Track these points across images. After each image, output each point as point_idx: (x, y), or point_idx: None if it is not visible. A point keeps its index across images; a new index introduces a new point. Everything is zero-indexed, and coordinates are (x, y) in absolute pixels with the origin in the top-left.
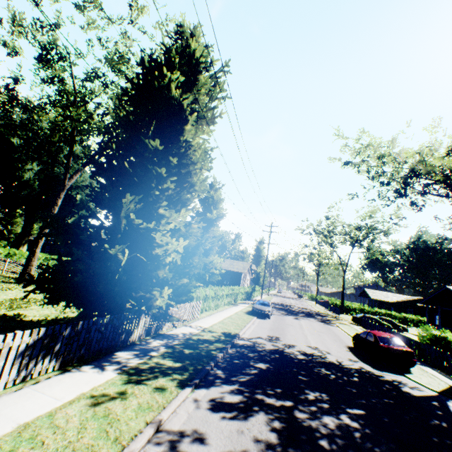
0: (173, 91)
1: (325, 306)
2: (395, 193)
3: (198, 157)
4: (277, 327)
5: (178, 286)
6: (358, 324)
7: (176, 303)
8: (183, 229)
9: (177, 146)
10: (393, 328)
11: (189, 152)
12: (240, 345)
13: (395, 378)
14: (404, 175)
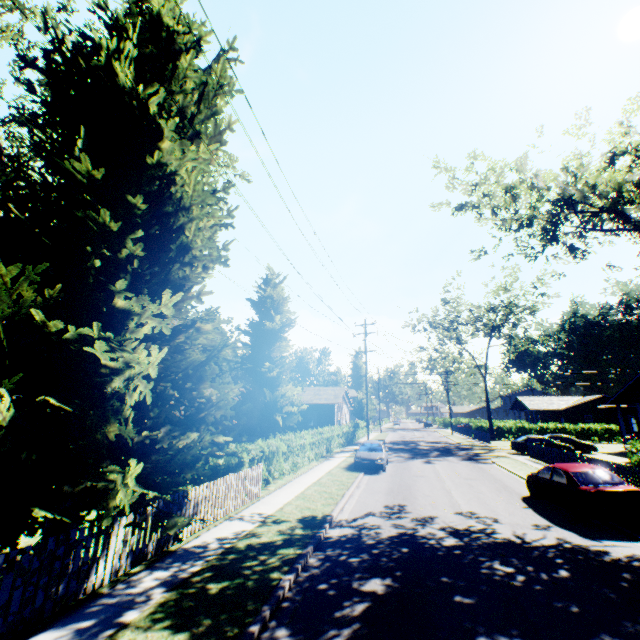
0: (120, 76)
1: (467, 433)
2: (541, 239)
3: (190, 195)
4: (399, 485)
5: (175, 451)
6: (522, 453)
7: (214, 477)
8: (167, 330)
9: (145, 178)
10: (575, 448)
11: (174, 189)
12: (333, 541)
13: (628, 550)
14: (551, 205)
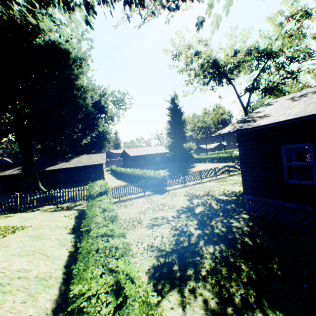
0: None
1: None
2: None
3: None
4: None
5: None
6: None
7: None
8: None
9: None
10: None
11: None
12: None
13: None
14: None
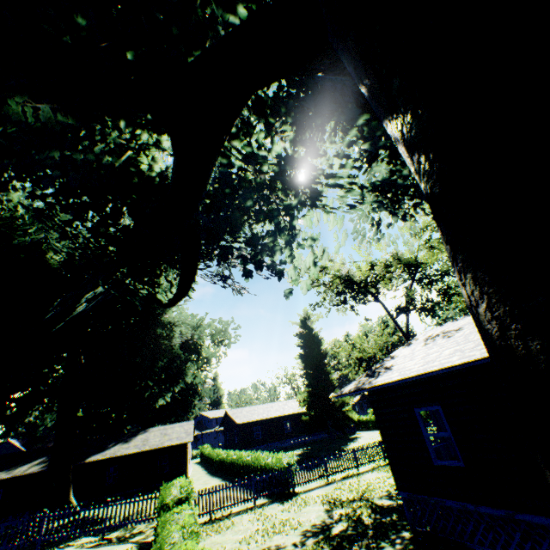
0: None
1: None
2: None
3: None
4: None
5: None
6: None
7: None
8: None
9: None
10: None
11: None
12: None
13: None
14: None
